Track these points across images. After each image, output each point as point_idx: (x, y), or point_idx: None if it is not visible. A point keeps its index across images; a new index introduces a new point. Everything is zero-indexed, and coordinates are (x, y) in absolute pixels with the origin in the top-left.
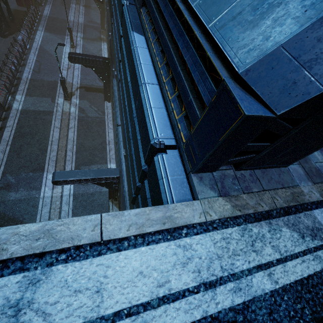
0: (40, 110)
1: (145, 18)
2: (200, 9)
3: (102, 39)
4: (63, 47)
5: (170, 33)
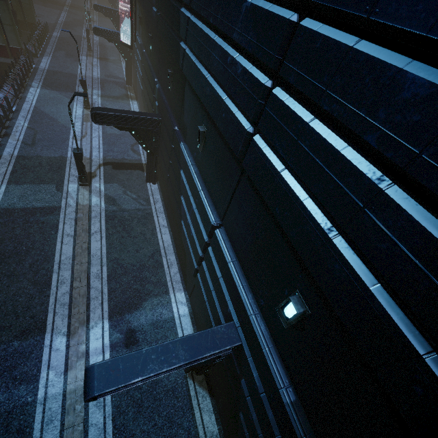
0: (36, 206)
1: None
2: None
3: (130, 96)
4: (72, 108)
5: None
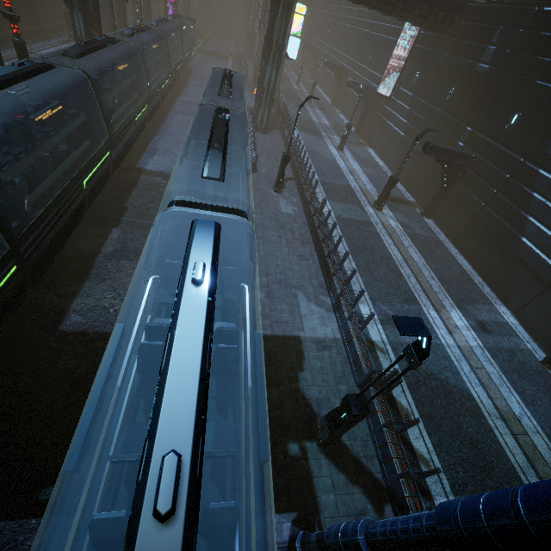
0: (356, 219)
1: None
2: None
3: (363, 143)
4: (329, 149)
5: None
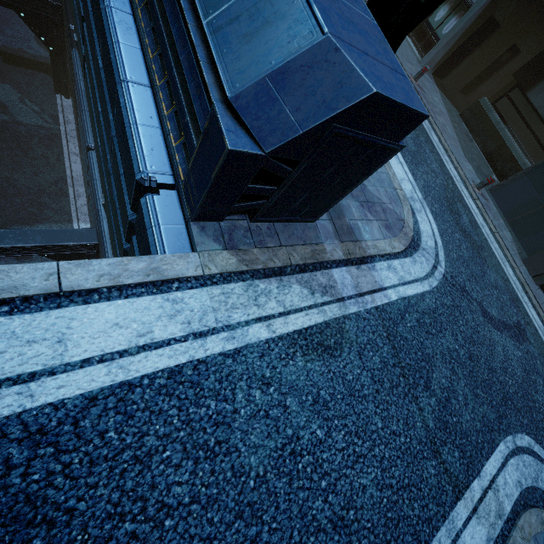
0: None
1: None
2: None
3: None
4: None
5: None
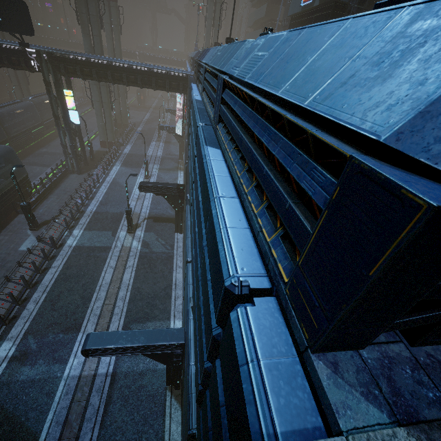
0: (96, 246)
1: (221, 132)
2: (288, 94)
3: (179, 168)
4: (137, 178)
5: (251, 136)
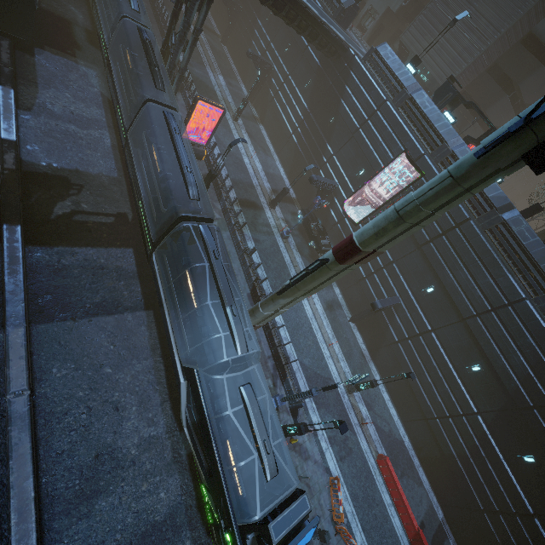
0: None
1: None
2: None
3: None
4: None
5: None
